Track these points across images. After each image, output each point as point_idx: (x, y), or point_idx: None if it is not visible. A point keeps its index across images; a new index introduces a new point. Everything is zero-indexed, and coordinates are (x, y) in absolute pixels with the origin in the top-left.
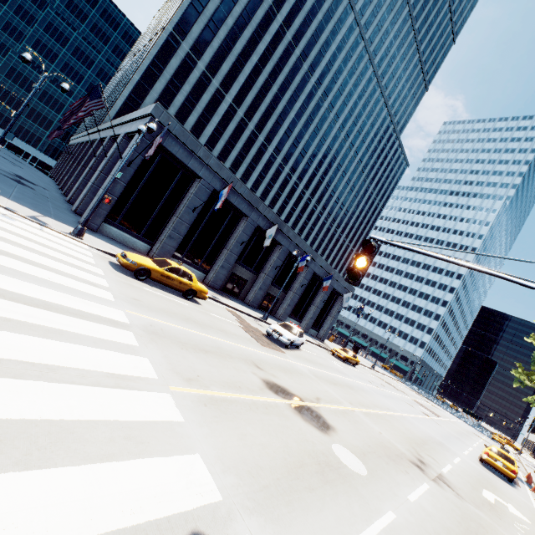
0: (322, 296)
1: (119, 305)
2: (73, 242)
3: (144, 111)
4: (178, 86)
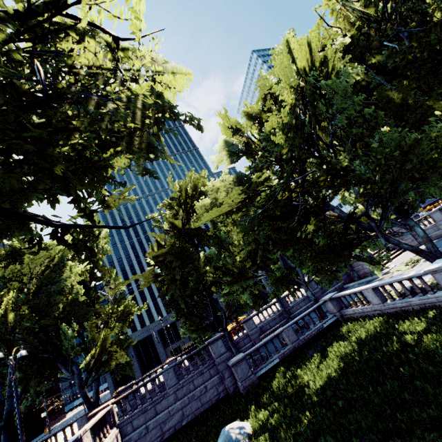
0: (221, 304)
1: None
2: None
3: None
4: None
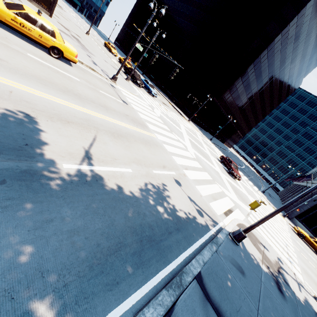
0: None
1: (289, 232)
2: (281, 217)
3: None
4: None
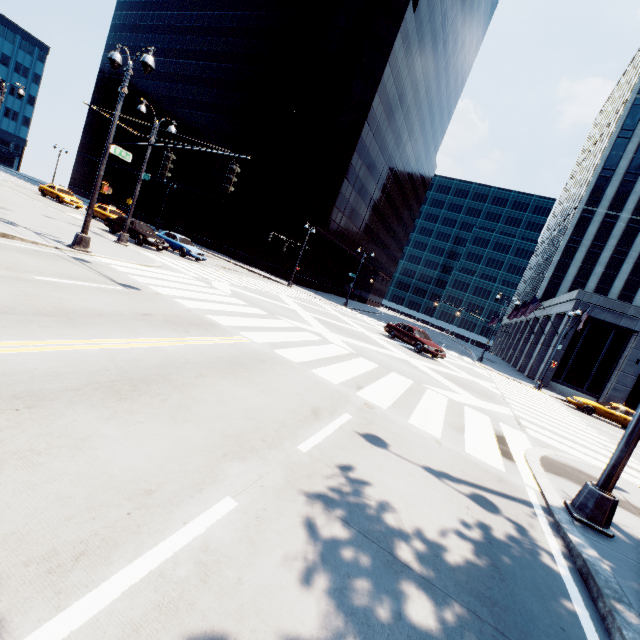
0: None
1: (574, 415)
2: (537, 391)
3: (569, 296)
4: (600, 245)
